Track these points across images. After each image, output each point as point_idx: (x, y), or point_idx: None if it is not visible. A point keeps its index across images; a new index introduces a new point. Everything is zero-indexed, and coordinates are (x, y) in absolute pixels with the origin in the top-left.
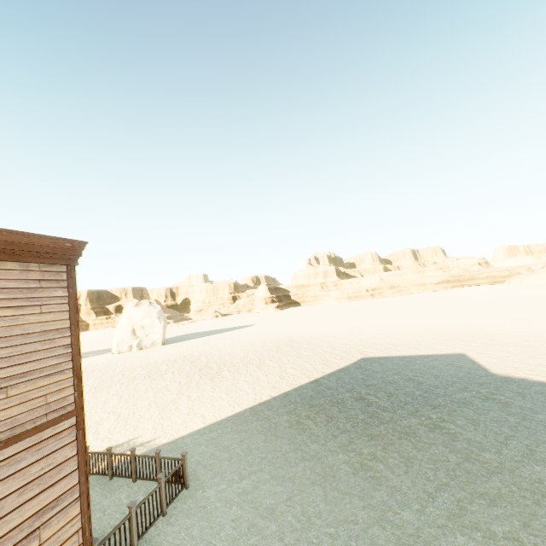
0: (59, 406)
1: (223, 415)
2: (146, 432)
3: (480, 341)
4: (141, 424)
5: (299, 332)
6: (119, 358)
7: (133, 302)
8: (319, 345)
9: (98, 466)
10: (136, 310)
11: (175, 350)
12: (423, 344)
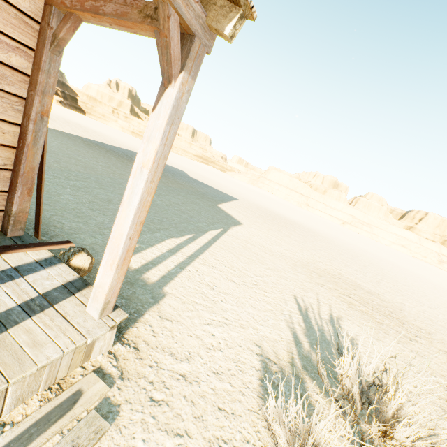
0: None
1: None
2: None
3: (195, 173)
4: None
5: (86, 125)
6: None
7: None
8: (104, 136)
9: None
10: None
11: None
12: (169, 163)
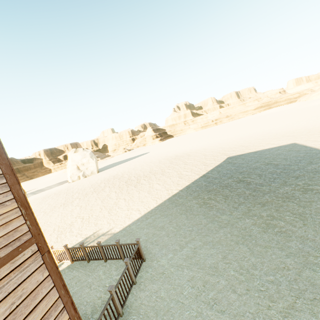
0: (10, 239)
1: (151, 207)
2: (103, 226)
3: (301, 134)
4: (98, 221)
5: (179, 150)
6: (73, 185)
7: (72, 150)
8: (195, 155)
9: (77, 255)
10: (75, 155)
11: (106, 174)
12: (264, 142)
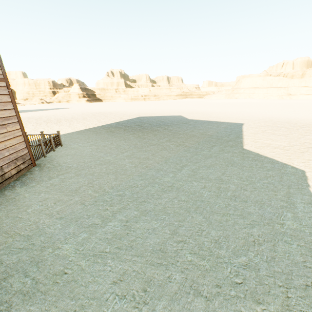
0: None
1: (70, 132)
2: None
3: (188, 113)
4: None
5: (104, 110)
6: None
7: None
8: (117, 113)
9: None
10: None
11: None
12: (166, 113)
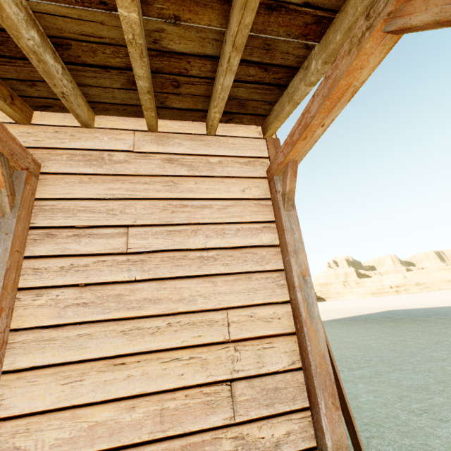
0: None
1: None
2: None
3: None
4: None
5: (330, 308)
6: None
7: None
8: (350, 309)
9: None
10: None
11: None
12: (444, 304)
